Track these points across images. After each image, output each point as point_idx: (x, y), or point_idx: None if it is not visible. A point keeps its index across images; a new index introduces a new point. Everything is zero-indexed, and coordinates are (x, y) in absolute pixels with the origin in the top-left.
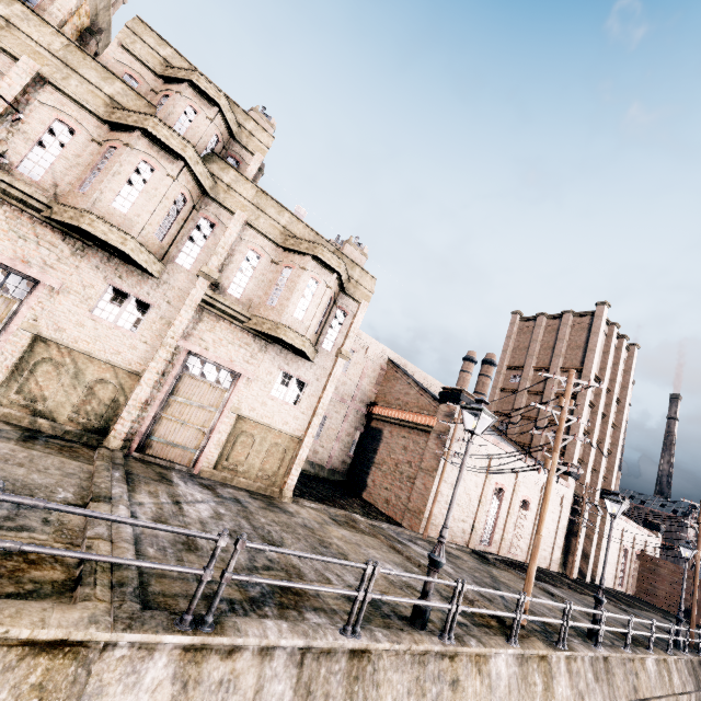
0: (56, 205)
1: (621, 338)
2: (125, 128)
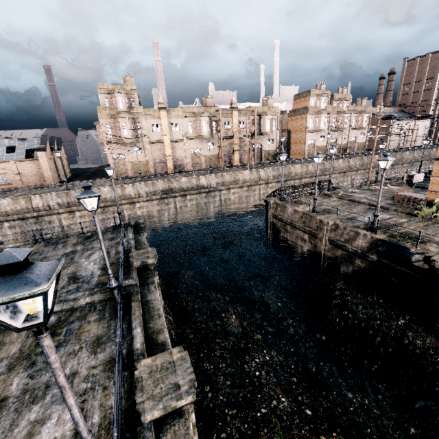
0: (337, 129)
1: None
2: (341, 114)
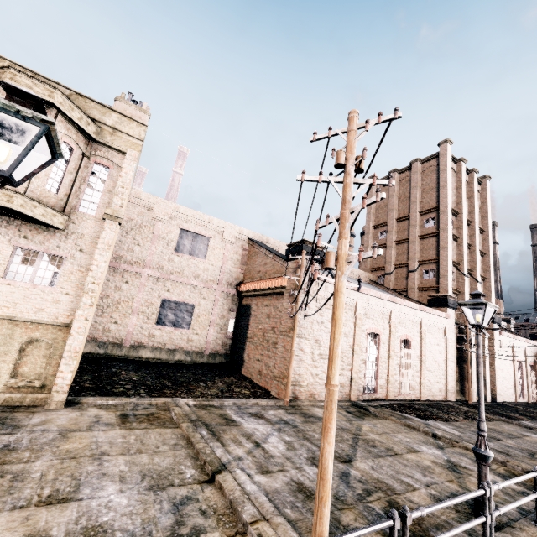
0: None
1: (471, 173)
2: None
